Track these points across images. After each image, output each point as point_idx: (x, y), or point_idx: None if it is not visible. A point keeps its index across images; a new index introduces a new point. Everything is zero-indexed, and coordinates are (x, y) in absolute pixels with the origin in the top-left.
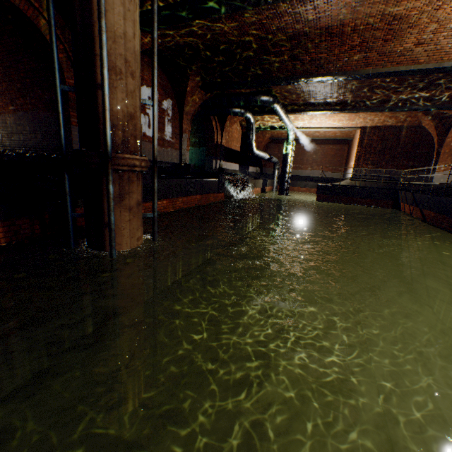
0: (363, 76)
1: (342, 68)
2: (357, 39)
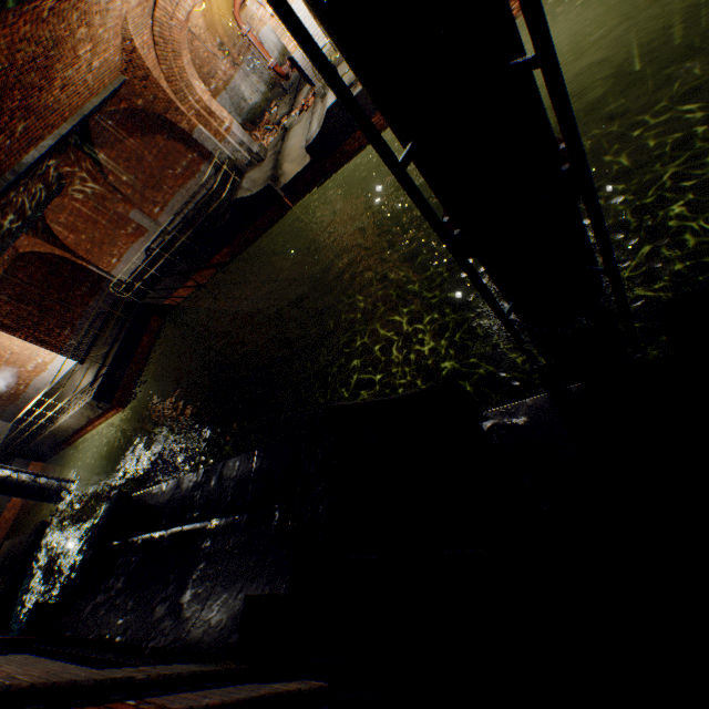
0: (33, 166)
1: (7, 163)
2: (18, 94)
